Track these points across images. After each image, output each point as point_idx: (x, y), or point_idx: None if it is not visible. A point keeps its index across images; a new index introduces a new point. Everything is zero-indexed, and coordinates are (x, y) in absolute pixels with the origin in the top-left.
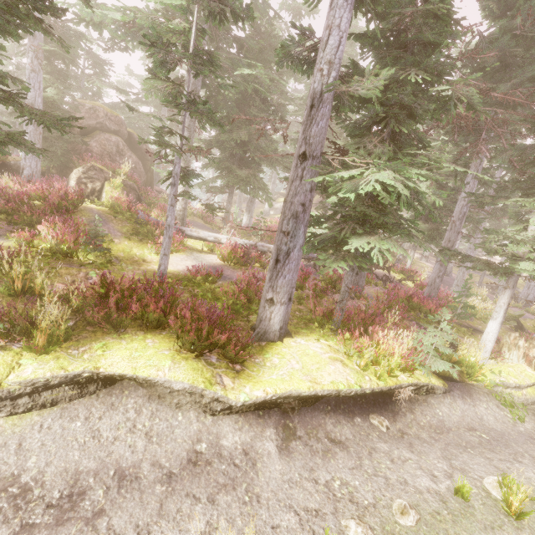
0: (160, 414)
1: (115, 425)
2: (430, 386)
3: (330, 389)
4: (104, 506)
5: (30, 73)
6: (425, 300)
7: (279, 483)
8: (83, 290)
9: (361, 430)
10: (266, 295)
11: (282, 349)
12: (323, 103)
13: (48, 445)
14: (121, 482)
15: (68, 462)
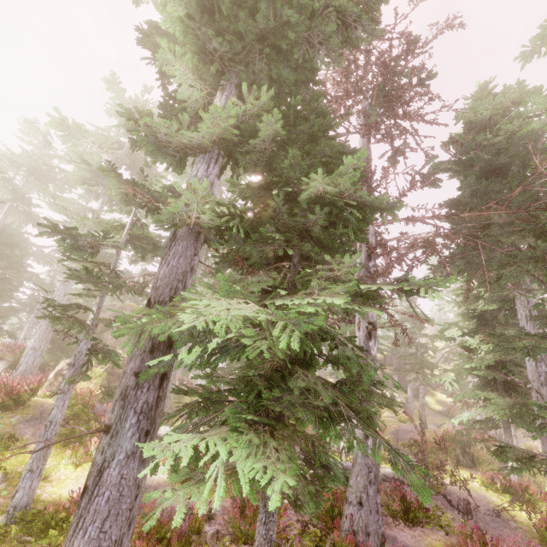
0: None
1: None
2: None
3: None
4: None
5: (61, 286)
6: None
7: None
8: None
9: None
10: None
11: None
12: (177, 241)
13: None
14: None
15: None
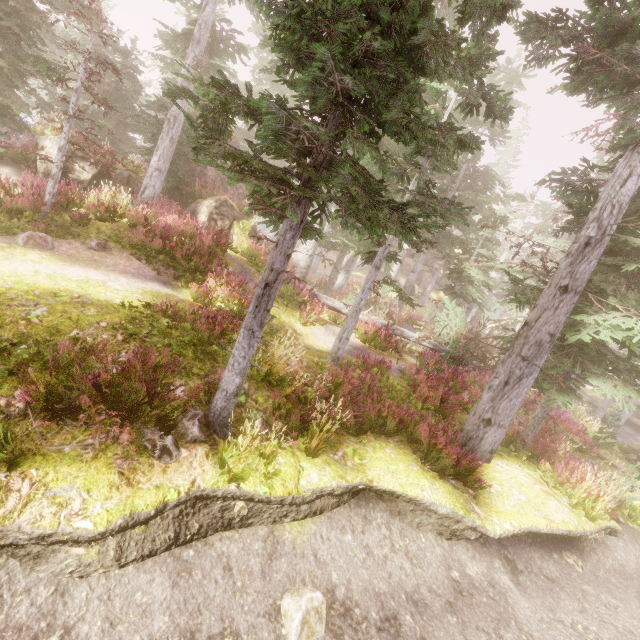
0: (407, 533)
1: (378, 542)
2: (615, 529)
3: (564, 529)
4: (422, 634)
5: (182, 82)
6: (567, 423)
7: (537, 622)
8: (321, 384)
9: (562, 569)
10: (484, 414)
11: (494, 474)
12: (600, 243)
13: (338, 560)
14: (418, 608)
15: (363, 581)
